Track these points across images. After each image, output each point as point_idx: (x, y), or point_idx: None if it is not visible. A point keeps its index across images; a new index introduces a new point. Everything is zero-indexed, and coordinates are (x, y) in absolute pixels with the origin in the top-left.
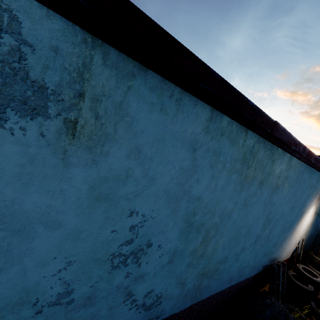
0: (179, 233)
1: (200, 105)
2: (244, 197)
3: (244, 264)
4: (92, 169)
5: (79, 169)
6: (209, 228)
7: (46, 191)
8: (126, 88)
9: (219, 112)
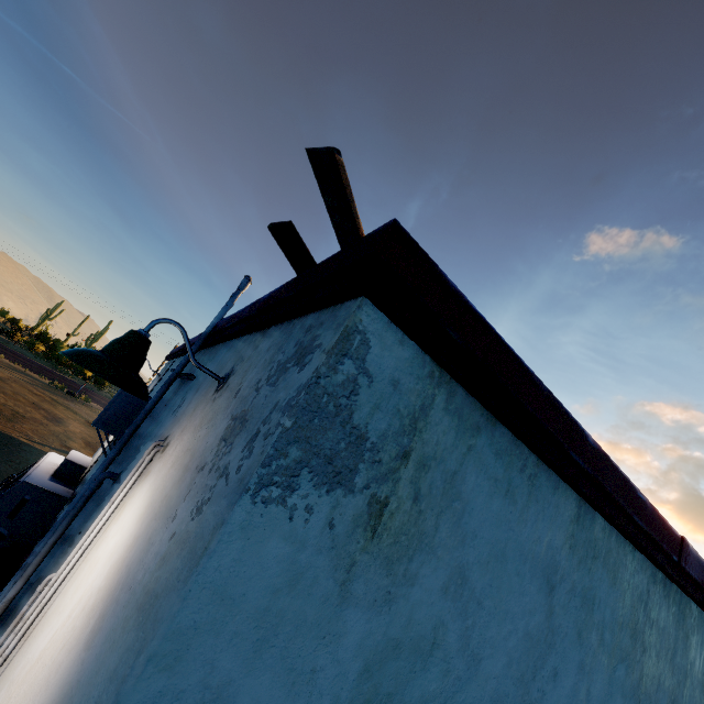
0: None
1: (562, 490)
2: None
3: None
4: (380, 616)
5: (360, 614)
6: None
7: (288, 667)
8: (466, 448)
9: (589, 506)
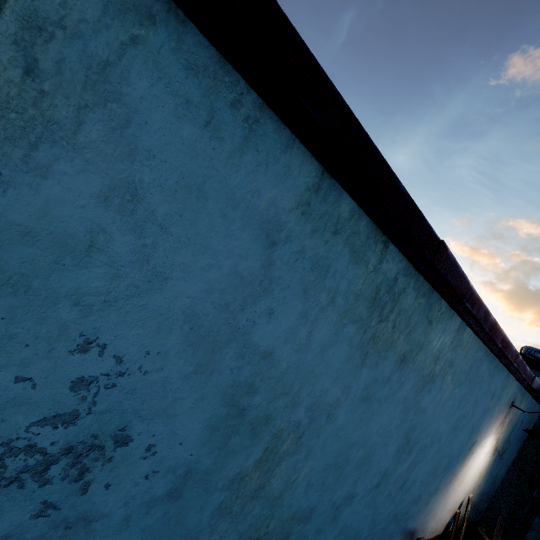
0: (207, 427)
1: (298, 152)
2: (366, 380)
3: (349, 533)
4: None
5: None
6: (281, 432)
7: None
8: (128, 37)
9: (335, 183)
